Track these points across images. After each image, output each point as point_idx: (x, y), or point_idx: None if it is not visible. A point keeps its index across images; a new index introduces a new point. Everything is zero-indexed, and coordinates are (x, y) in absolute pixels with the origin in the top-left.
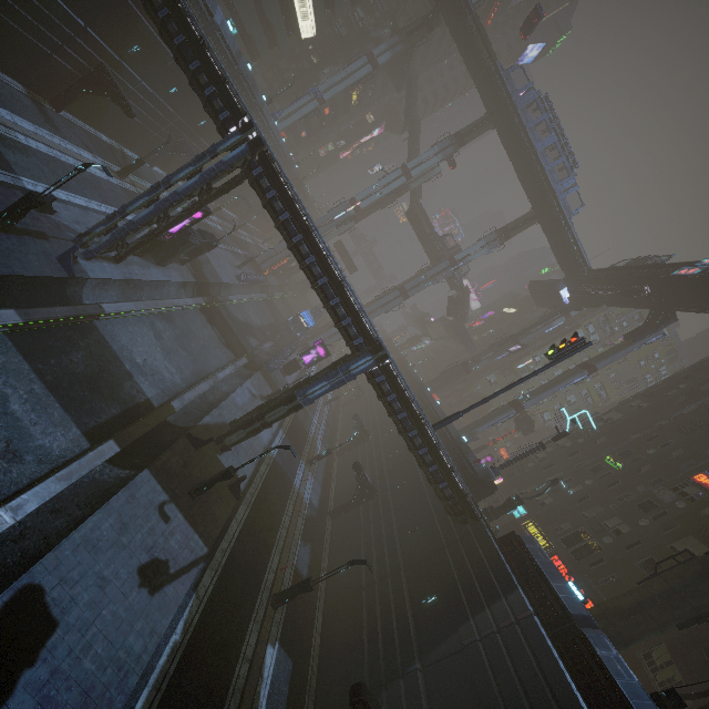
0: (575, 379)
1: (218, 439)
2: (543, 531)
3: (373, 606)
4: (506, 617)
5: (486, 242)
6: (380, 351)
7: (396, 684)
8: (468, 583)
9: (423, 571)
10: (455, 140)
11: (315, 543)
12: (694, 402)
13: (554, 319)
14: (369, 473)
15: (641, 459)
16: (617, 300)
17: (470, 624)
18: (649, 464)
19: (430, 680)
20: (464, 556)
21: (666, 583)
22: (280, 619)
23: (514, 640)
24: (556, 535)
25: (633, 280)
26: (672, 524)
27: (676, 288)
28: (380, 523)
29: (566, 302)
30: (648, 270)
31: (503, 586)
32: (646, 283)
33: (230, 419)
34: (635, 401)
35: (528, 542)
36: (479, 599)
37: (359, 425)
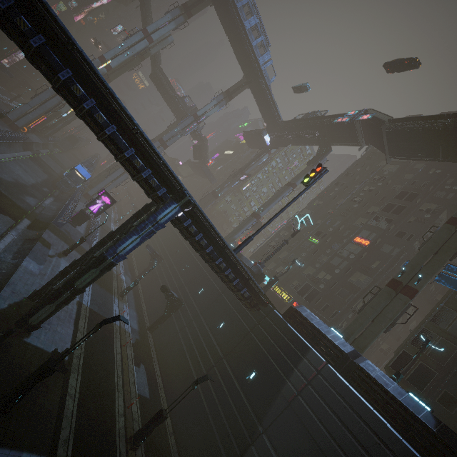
0: (286, 193)
1: (20, 322)
2: (284, 289)
3: (210, 394)
4: (311, 372)
5: (217, 101)
6: (184, 198)
7: (250, 452)
8: (275, 354)
9: (239, 354)
10: (184, 10)
11: (146, 361)
12: (342, 197)
13: (262, 156)
14: (171, 287)
15: (327, 235)
16: (299, 141)
17: (288, 385)
18: (330, 237)
19: (273, 438)
20: (266, 335)
21: (373, 309)
22: (142, 453)
23: (322, 387)
24: (294, 291)
25: (308, 127)
26: (349, 268)
27: (333, 131)
28: (193, 325)
29: (268, 144)
30: (317, 120)
31: (301, 349)
32: (316, 128)
33: (29, 291)
34: (315, 201)
35: (303, 311)
36: (288, 364)
37: (152, 253)
